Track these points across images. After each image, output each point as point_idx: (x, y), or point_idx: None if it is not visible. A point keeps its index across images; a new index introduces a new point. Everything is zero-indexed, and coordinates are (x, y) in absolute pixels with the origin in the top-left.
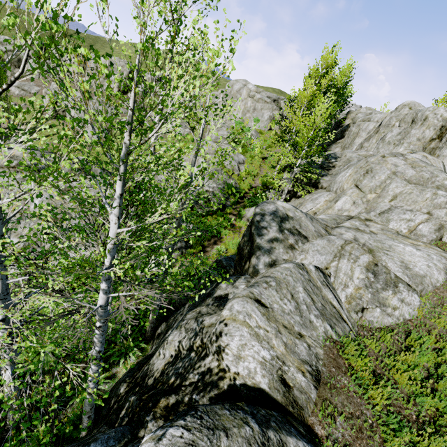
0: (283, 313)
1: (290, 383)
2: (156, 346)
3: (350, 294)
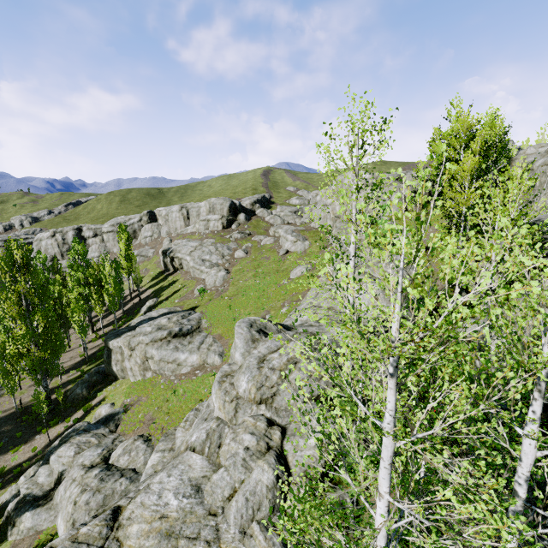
0: None
1: None
2: None
3: None
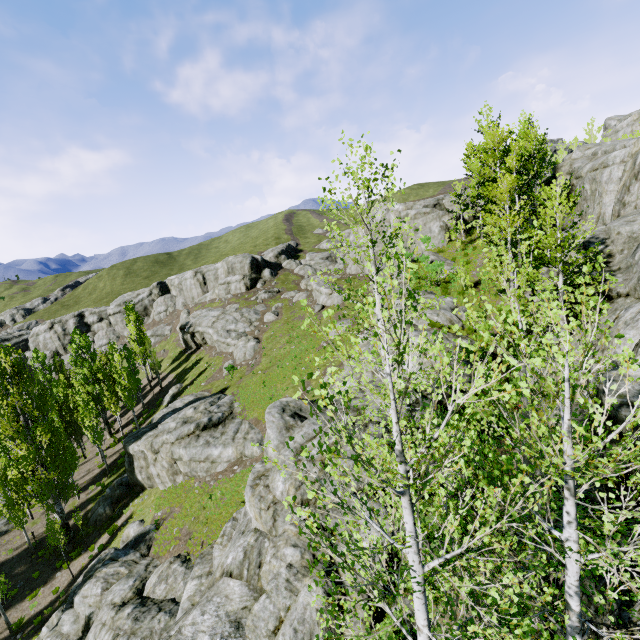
0: None
1: None
2: None
3: None
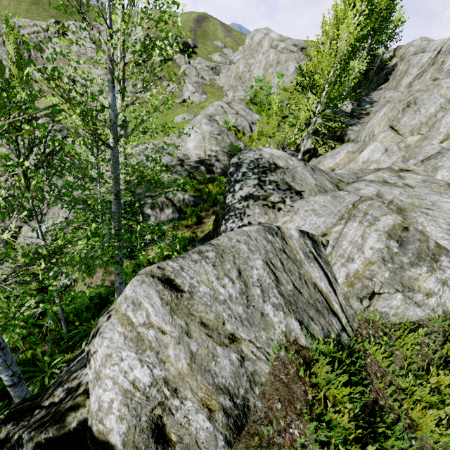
0: (214, 300)
1: (173, 435)
2: None
3: (354, 271)
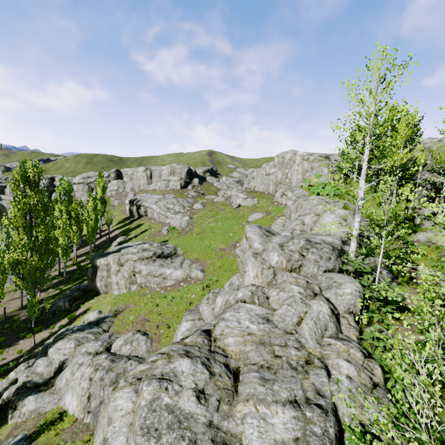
0: None
1: None
2: None
3: None
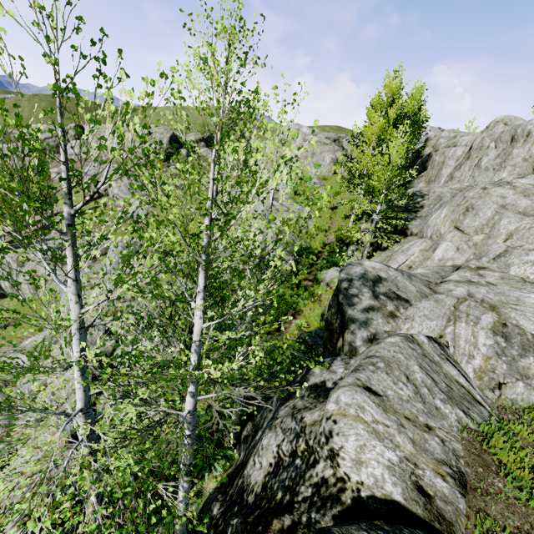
0: (401, 400)
1: (430, 492)
2: (245, 453)
3: (478, 367)
